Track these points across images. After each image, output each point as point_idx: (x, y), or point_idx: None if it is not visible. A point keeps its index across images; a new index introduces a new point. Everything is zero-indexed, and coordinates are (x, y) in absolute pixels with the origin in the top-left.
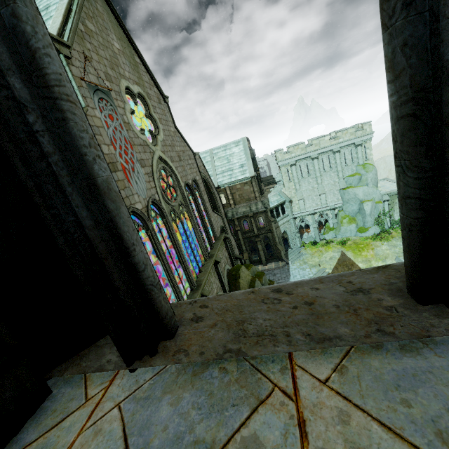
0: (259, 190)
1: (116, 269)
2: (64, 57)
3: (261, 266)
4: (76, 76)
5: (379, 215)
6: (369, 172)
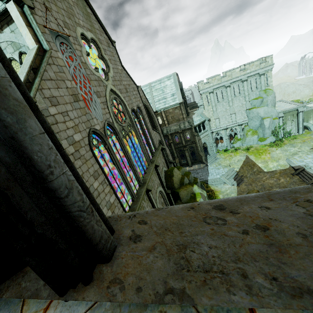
0: (186, 113)
1: (27, 198)
2: (28, 7)
3: (188, 168)
4: (40, 24)
5: (275, 128)
6: (269, 95)
